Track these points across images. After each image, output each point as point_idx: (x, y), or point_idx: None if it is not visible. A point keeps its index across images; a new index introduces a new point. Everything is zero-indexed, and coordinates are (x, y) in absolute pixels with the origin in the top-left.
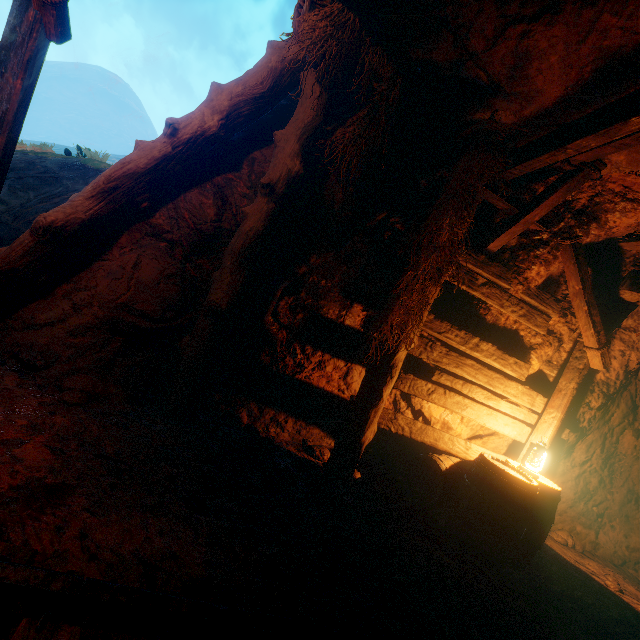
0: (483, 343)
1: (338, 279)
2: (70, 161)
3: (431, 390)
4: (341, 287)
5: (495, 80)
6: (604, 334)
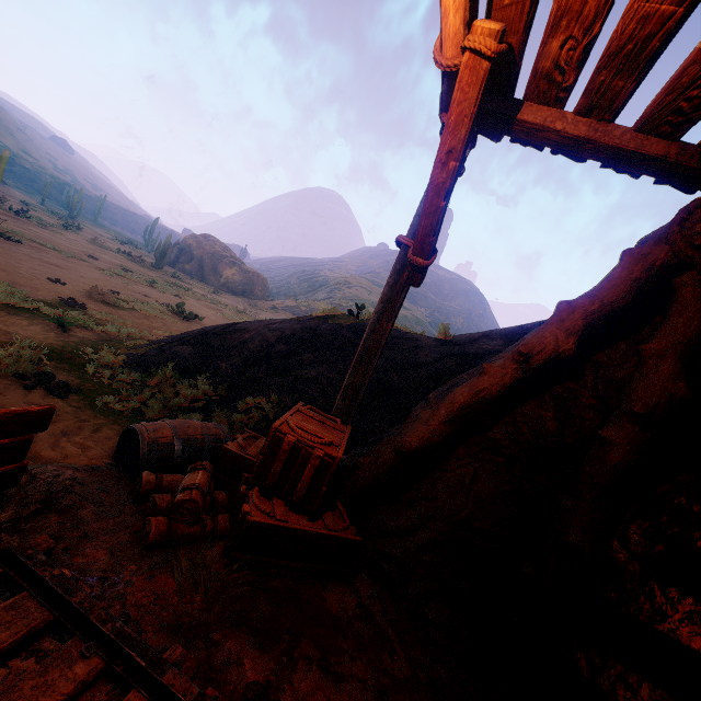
0: None
1: None
2: (360, 326)
3: None
4: None
5: None
6: None
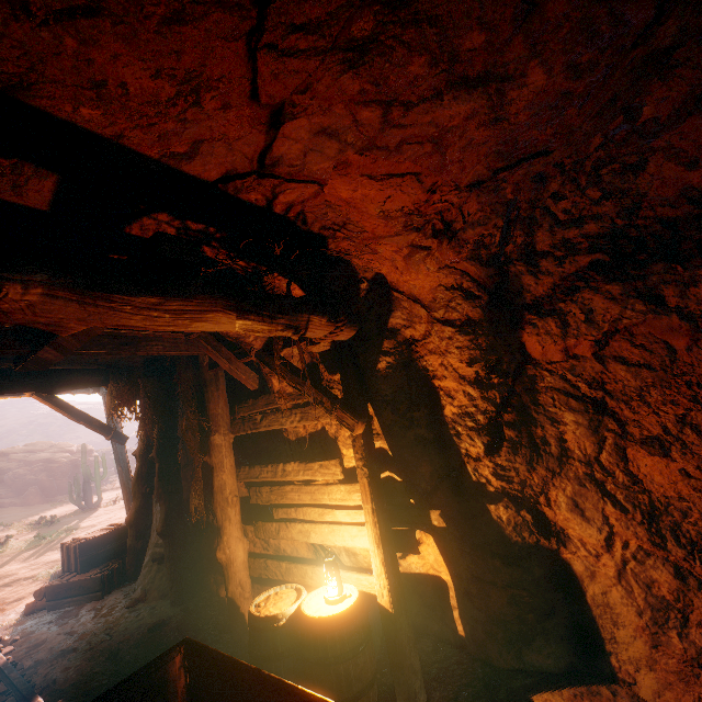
0: (287, 465)
1: None
2: None
3: (277, 528)
4: None
5: None
6: (328, 399)
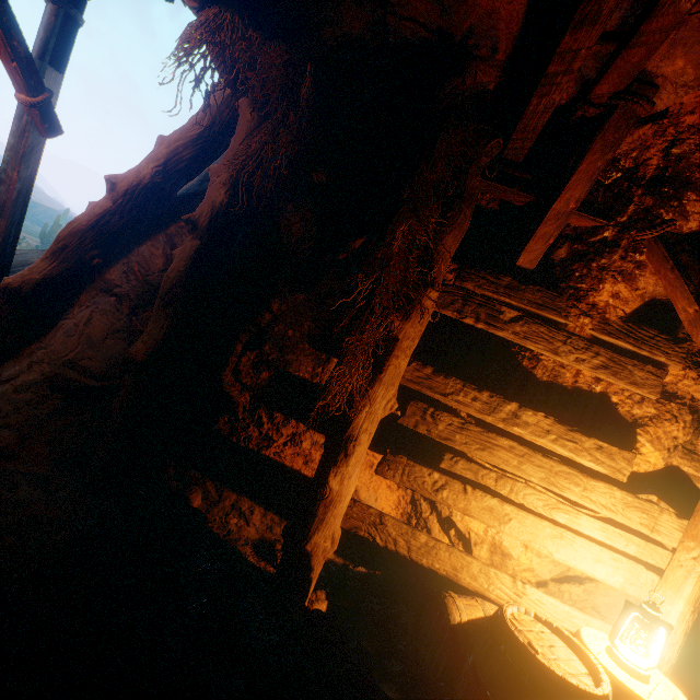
0: (526, 412)
1: (308, 327)
2: None
3: (439, 484)
4: (312, 337)
5: (433, 27)
6: None
